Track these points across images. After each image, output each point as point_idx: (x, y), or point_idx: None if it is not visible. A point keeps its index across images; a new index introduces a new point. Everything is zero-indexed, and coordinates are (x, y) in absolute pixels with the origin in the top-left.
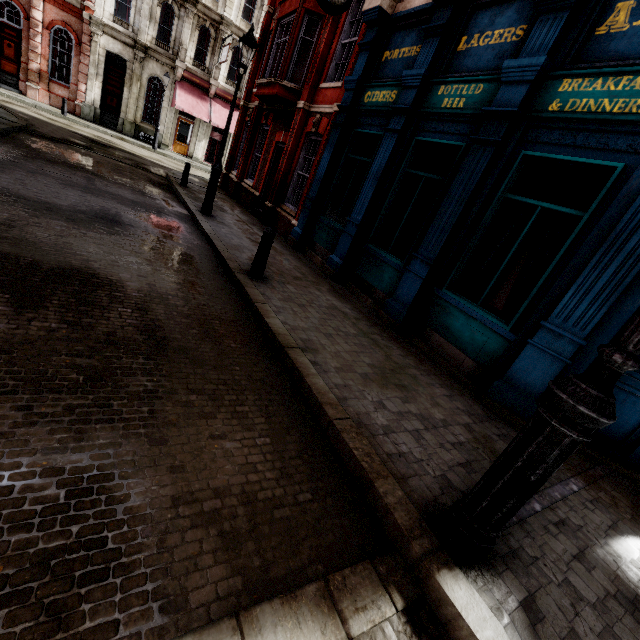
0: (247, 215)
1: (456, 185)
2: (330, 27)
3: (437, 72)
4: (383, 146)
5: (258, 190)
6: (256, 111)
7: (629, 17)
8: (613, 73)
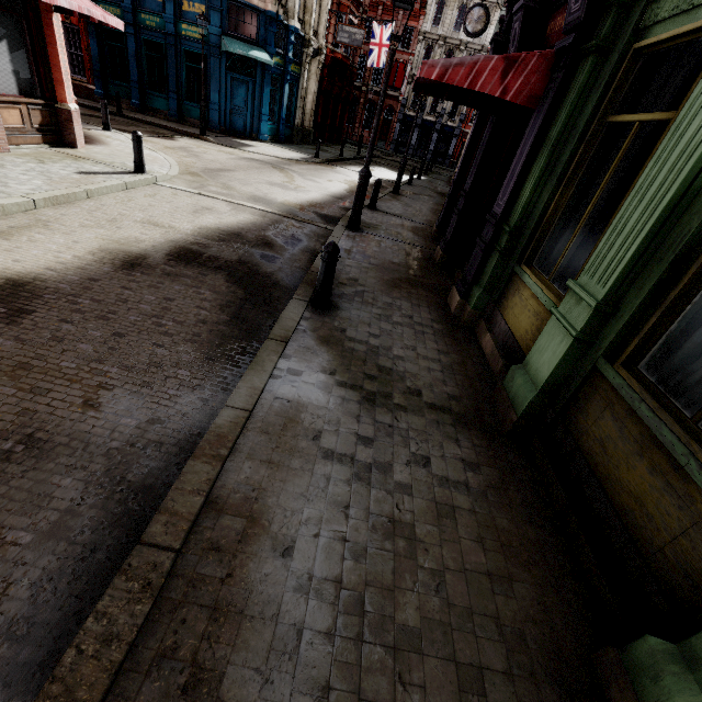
0: None
1: (170, 61)
2: None
3: (136, 6)
4: (129, 41)
5: None
6: None
7: (188, 7)
8: (192, 25)
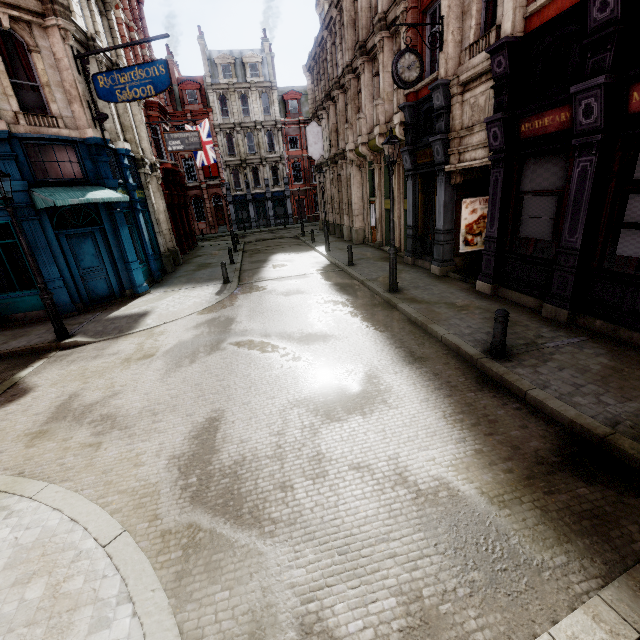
0: None
1: None
2: None
3: None
4: None
5: None
6: None
7: None
8: None
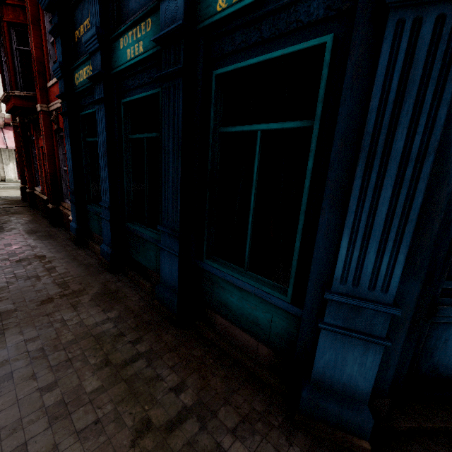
0: (36, 222)
1: (165, 136)
2: (33, 31)
3: (112, 27)
4: (98, 120)
5: (45, 194)
6: (20, 126)
7: None
8: None
